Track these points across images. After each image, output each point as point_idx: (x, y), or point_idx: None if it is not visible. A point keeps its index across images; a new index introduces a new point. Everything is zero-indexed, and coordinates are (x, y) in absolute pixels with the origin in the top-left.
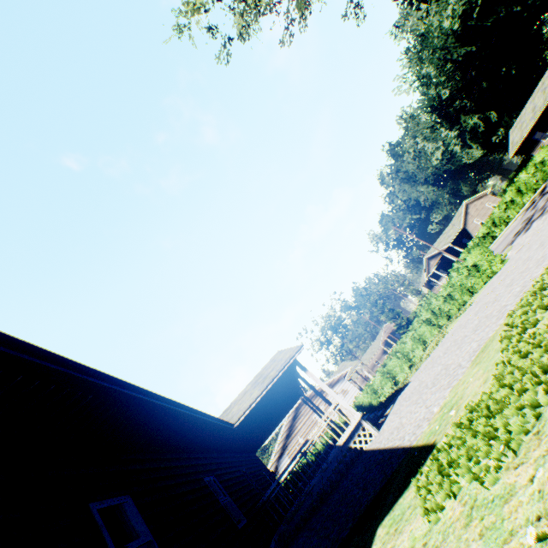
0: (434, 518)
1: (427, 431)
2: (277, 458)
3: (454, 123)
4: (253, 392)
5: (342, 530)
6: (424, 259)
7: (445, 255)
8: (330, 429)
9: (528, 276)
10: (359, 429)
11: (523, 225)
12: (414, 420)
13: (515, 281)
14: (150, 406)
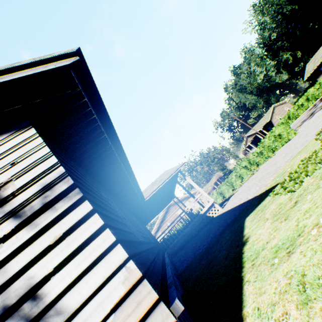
0: (297, 187)
1: (267, 186)
2: (155, 232)
3: (275, 56)
4: (154, 186)
5: (217, 232)
6: (245, 137)
7: (257, 135)
8: (186, 218)
9: (320, 126)
10: (212, 207)
11: (308, 116)
12: (252, 192)
13: (310, 132)
14: (122, 159)
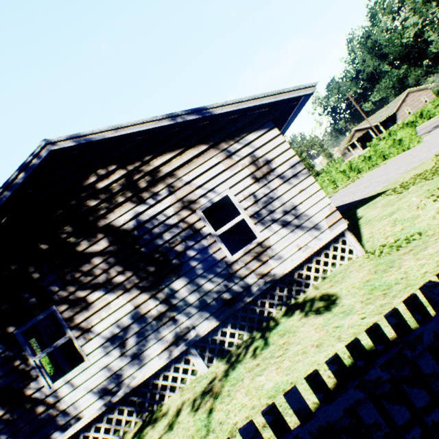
0: (404, 191)
1: (377, 192)
2: None
3: None
4: None
5: None
6: (352, 130)
7: (370, 131)
8: None
9: None
10: None
11: None
12: (359, 196)
13: (433, 148)
14: None
